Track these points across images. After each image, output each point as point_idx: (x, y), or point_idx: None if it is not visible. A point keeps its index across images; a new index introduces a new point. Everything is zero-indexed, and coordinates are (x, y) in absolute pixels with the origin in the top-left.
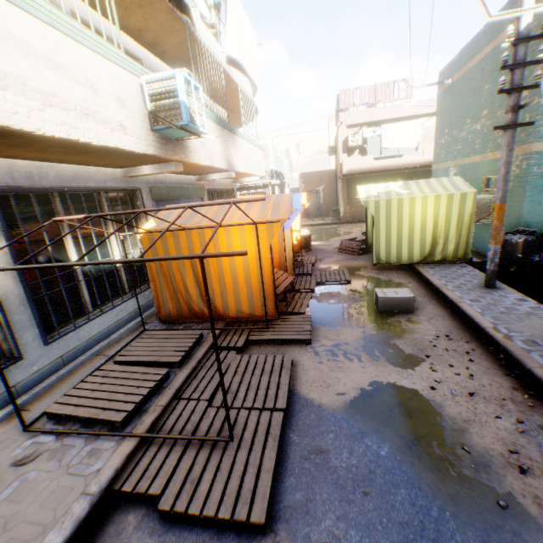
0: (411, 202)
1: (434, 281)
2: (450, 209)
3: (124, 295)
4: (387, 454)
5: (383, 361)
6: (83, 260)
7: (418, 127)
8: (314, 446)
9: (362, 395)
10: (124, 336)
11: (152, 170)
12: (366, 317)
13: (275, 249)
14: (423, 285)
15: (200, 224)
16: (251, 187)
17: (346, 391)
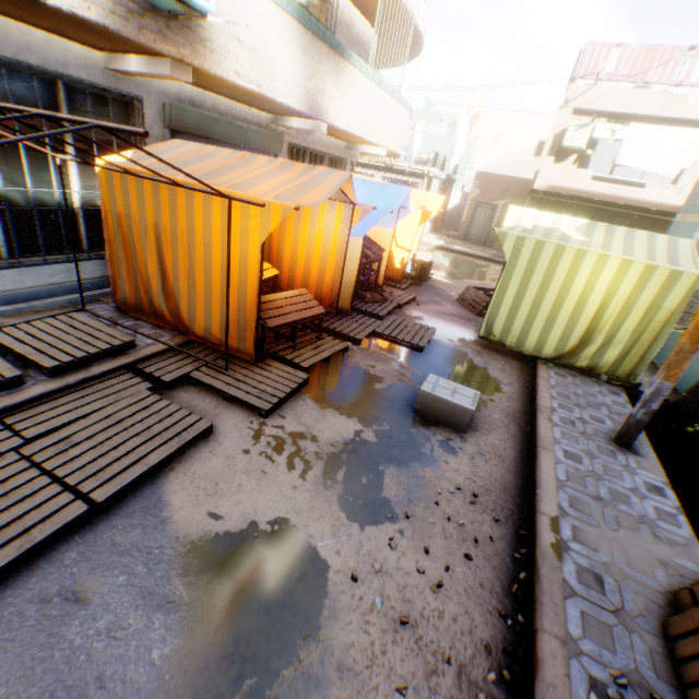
0: (577, 258)
1: (543, 397)
2: (640, 291)
3: (79, 253)
4: (158, 659)
5: (334, 490)
6: (5, 180)
7: (693, 144)
8: (78, 584)
9: (241, 534)
10: (56, 307)
11: (141, 68)
12: (387, 411)
13: (330, 262)
14: (526, 397)
15: (173, 176)
16: (400, 170)
17: (227, 515)
